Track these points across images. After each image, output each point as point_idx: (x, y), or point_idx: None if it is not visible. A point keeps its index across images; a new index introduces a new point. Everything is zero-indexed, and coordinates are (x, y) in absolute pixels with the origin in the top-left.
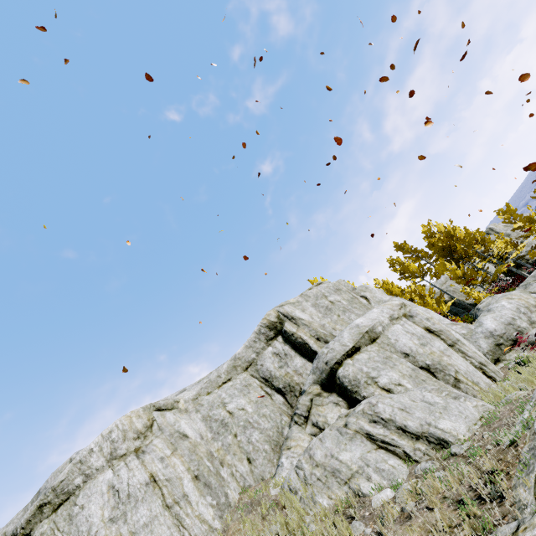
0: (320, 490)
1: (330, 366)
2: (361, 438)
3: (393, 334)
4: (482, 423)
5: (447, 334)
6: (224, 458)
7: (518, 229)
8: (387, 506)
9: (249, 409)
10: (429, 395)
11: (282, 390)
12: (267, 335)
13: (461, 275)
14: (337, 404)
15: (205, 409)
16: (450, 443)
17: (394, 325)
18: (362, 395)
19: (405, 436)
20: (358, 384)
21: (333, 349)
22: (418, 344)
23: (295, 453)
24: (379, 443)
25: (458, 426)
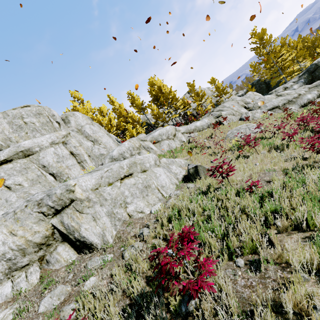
0: None
1: None
2: None
3: (44, 153)
4: None
5: (81, 157)
6: None
7: (192, 97)
8: None
9: None
10: (13, 196)
11: None
12: None
13: (156, 114)
14: None
15: None
16: None
17: (51, 147)
18: None
19: None
20: None
21: None
22: (55, 161)
23: None
24: None
25: None
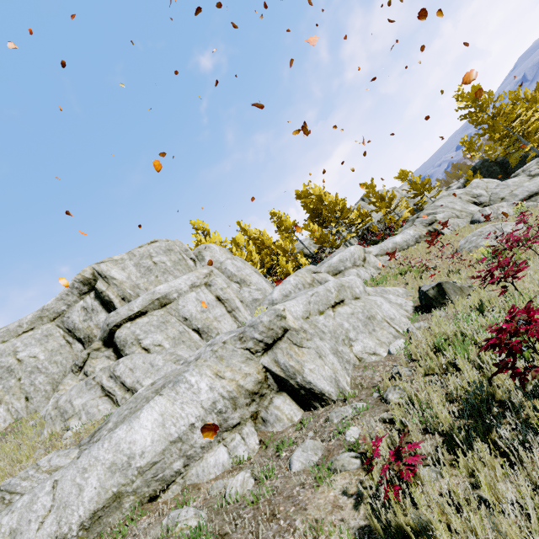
0: (49, 425)
1: (110, 328)
2: (97, 388)
3: (184, 301)
4: None
5: (231, 303)
6: (3, 398)
7: (373, 203)
8: (55, 441)
9: (41, 356)
10: (158, 359)
11: (82, 340)
12: (81, 290)
13: (318, 237)
14: (109, 358)
15: None
16: None
17: (192, 292)
18: (125, 353)
19: (123, 389)
20: (125, 344)
21: (118, 313)
22: (199, 311)
23: (60, 395)
24: (107, 392)
25: None
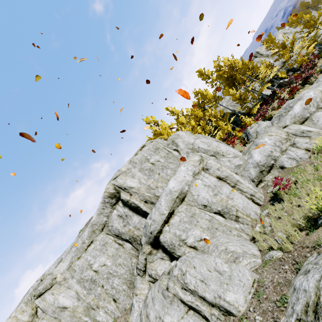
0: None
1: (154, 235)
2: (177, 302)
3: (195, 190)
4: (254, 291)
5: (231, 178)
6: (98, 304)
7: (275, 54)
8: None
9: (108, 263)
10: (219, 262)
11: (129, 241)
12: (111, 202)
13: (238, 98)
14: (163, 259)
15: (78, 274)
16: (234, 314)
17: (196, 180)
18: (177, 255)
19: (205, 303)
20: (174, 247)
21: (154, 221)
22: (212, 195)
23: (140, 299)
24: (189, 306)
25: (239, 298)
